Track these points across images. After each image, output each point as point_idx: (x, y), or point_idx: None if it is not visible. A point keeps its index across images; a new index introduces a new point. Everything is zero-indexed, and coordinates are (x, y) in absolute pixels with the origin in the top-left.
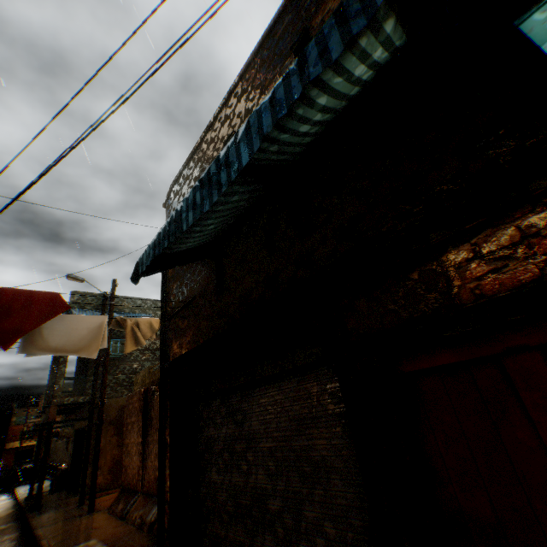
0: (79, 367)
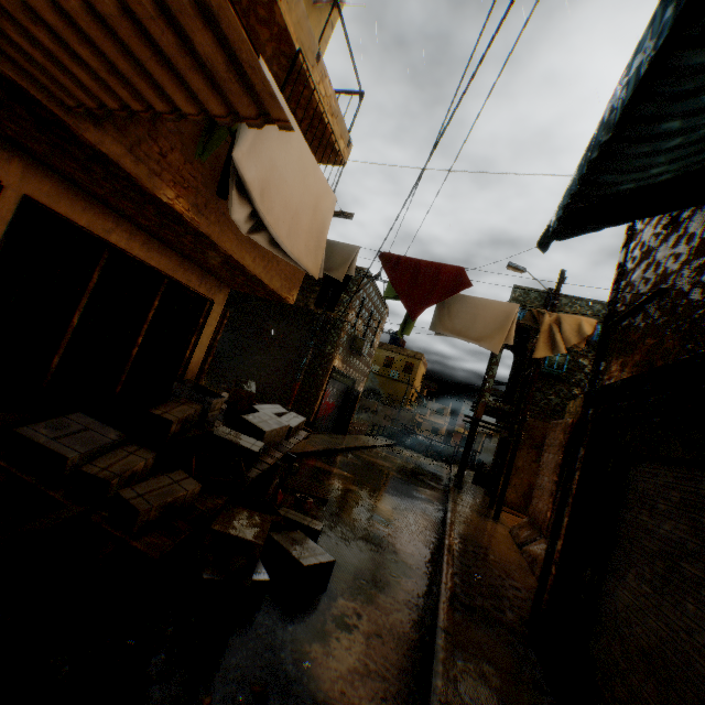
0: (511, 374)
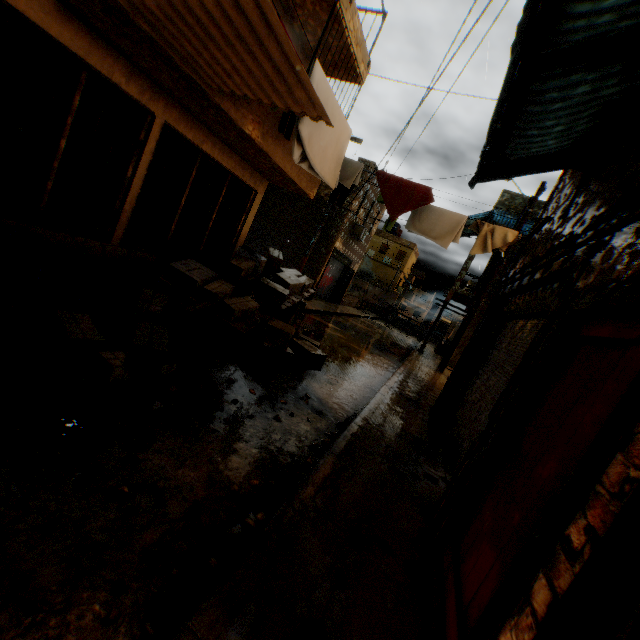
0: (486, 269)
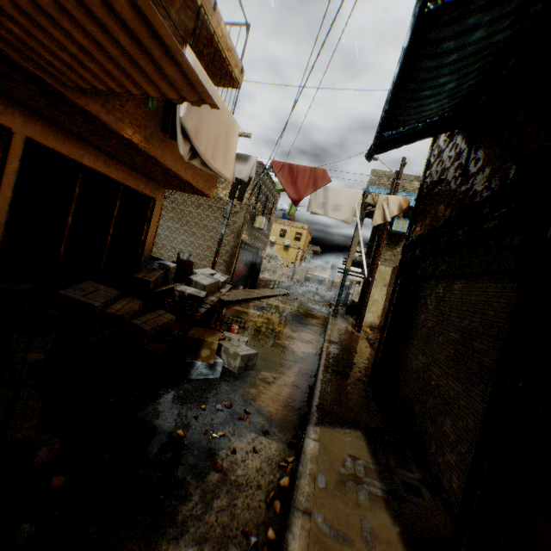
0: (371, 236)
